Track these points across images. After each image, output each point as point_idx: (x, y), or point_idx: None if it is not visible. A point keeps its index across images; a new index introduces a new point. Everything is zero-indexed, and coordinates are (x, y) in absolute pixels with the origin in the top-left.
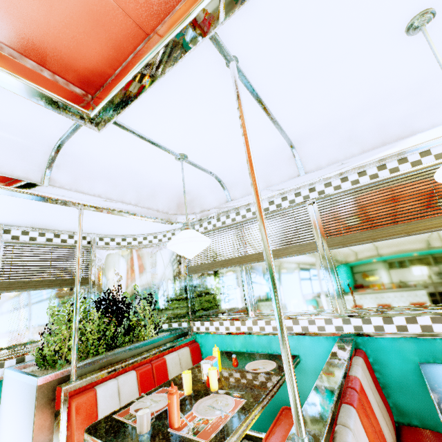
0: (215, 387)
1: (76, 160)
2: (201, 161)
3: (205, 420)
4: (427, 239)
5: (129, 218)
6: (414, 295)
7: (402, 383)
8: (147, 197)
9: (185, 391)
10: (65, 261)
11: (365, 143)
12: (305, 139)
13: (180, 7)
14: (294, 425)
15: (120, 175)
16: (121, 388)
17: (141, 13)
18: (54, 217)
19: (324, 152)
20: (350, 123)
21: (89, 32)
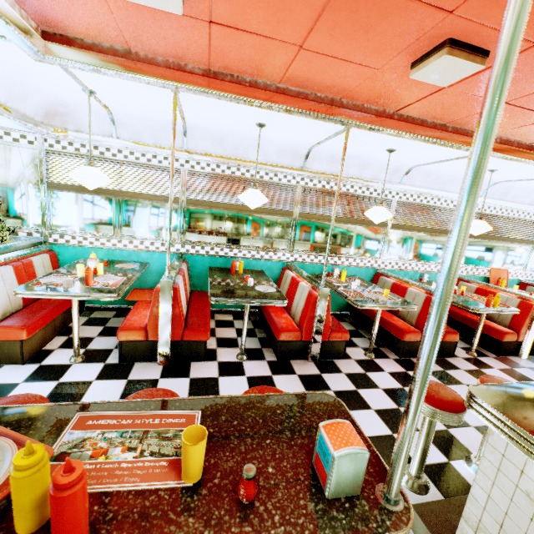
0: (102, 273)
1: None
2: (105, 99)
3: (107, 283)
4: (233, 214)
5: None
6: (218, 238)
7: (199, 275)
8: (17, 97)
9: (80, 275)
10: None
11: (226, 150)
12: (195, 128)
13: (164, 70)
14: (167, 273)
15: (0, 69)
16: (4, 276)
17: (136, 46)
18: None
19: (203, 142)
20: (223, 135)
21: (88, 25)
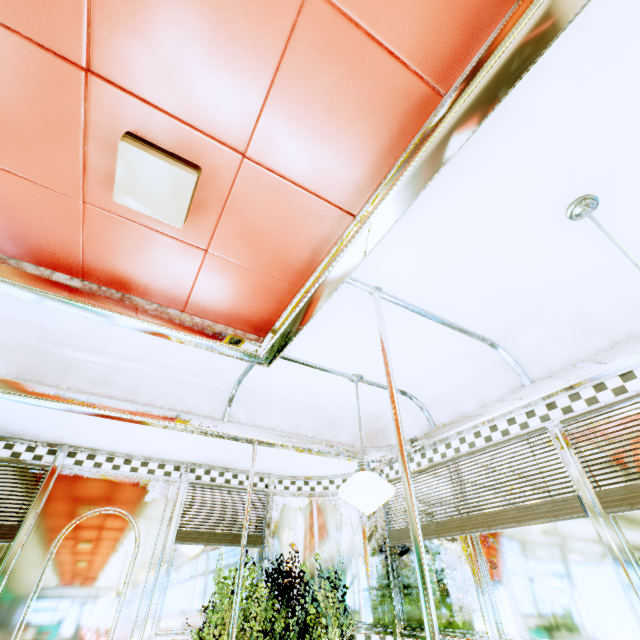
0: None
1: (252, 393)
2: (381, 379)
3: None
4: None
5: (307, 454)
6: None
7: None
8: (326, 427)
9: None
10: (240, 509)
11: (612, 332)
12: (514, 337)
13: (317, 271)
14: None
15: (294, 403)
16: None
17: (292, 278)
18: (233, 454)
19: (550, 350)
20: (573, 309)
21: (258, 299)
